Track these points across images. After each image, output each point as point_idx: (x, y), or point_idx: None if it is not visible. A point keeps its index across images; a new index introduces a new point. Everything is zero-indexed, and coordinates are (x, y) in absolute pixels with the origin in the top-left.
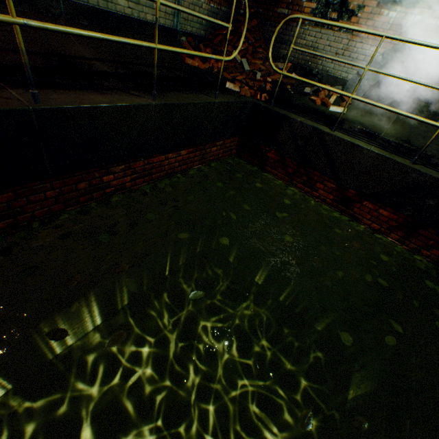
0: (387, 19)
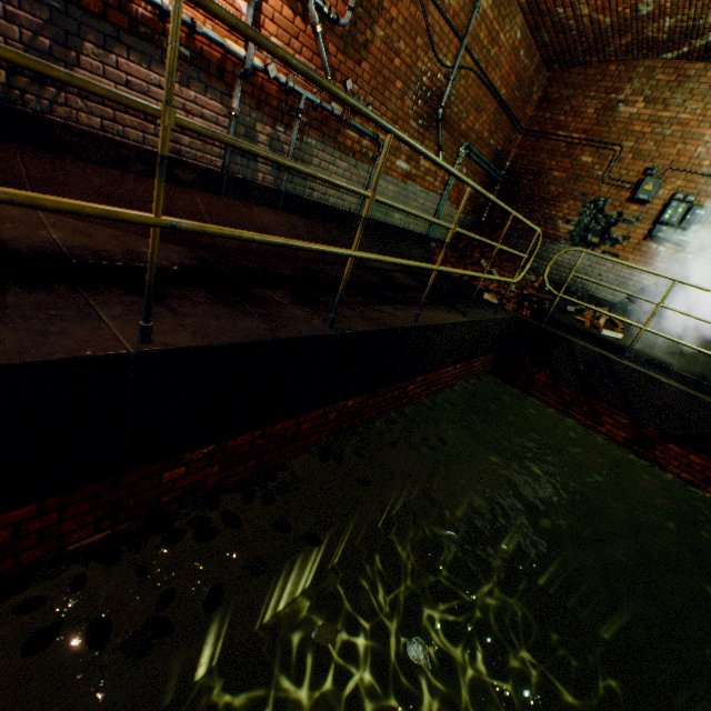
0: (656, 252)
